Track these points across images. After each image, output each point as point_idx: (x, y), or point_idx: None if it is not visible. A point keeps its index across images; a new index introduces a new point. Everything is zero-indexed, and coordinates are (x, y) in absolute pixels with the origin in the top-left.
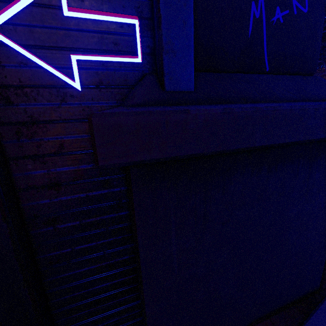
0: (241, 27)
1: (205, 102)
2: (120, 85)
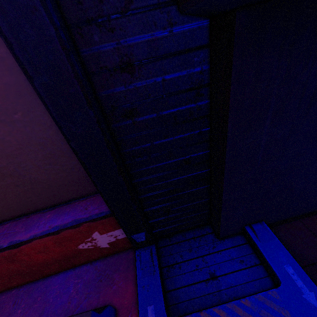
0: None
1: None
2: None
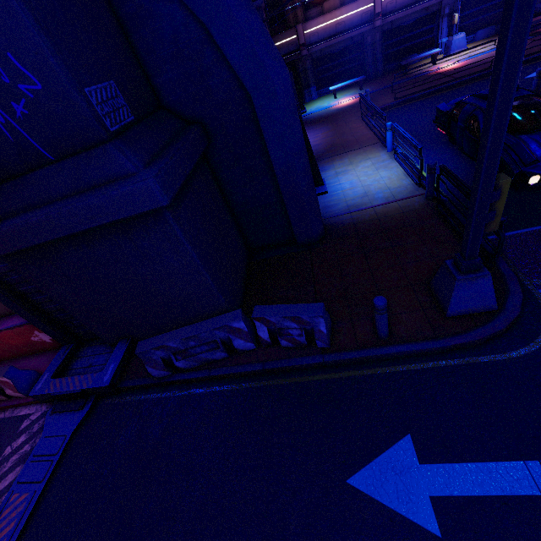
0: (1, 137)
1: (3, 218)
2: None
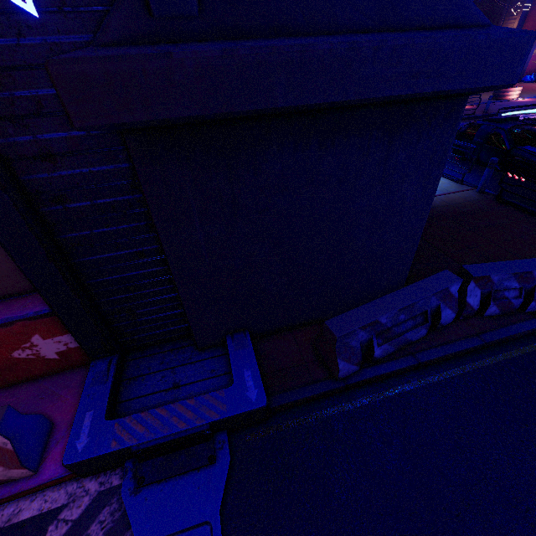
0: None
1: (211, 37)
2: (93, 6)
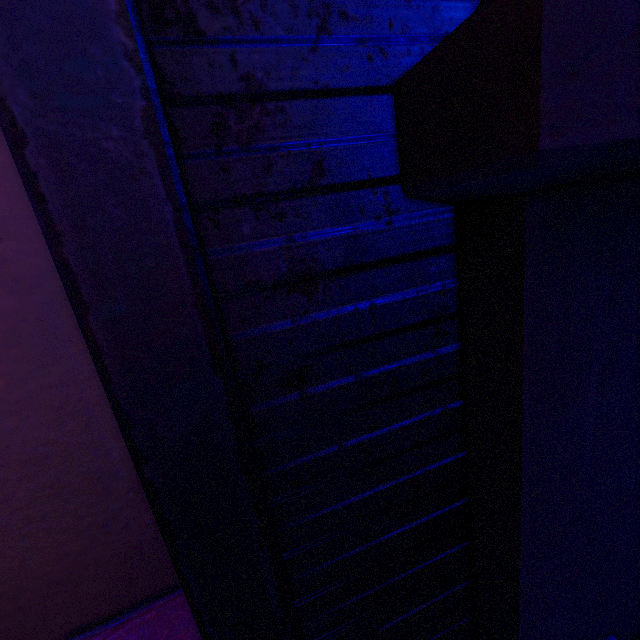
0: None
1: None
2: None
